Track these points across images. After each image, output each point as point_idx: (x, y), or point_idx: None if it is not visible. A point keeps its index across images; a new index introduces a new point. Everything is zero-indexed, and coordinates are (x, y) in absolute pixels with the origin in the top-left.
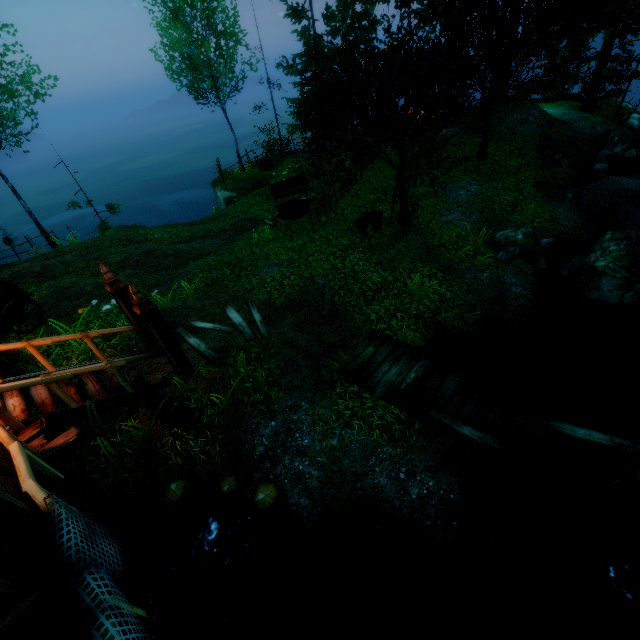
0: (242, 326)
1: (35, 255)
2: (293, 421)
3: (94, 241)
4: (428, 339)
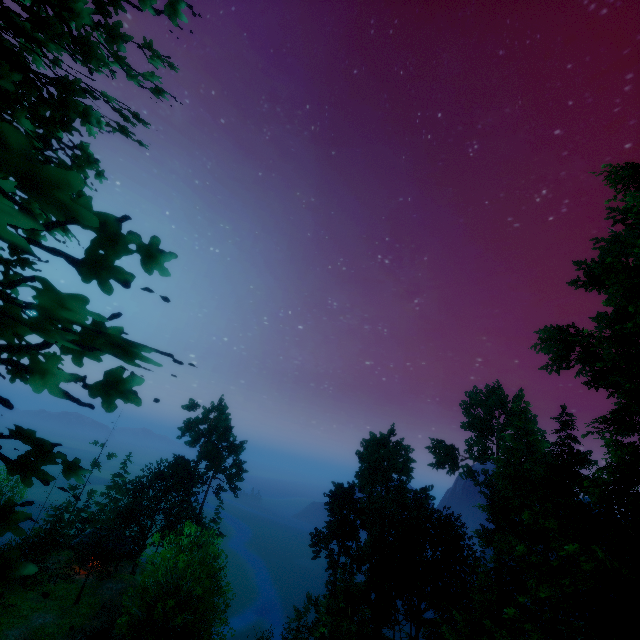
0: None
1: None
2: None
3: None
4: None
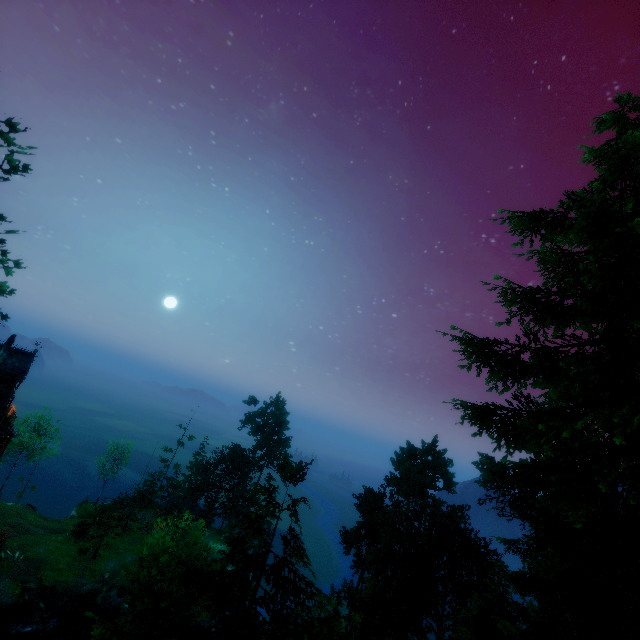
0: (16, 557)
1: None
2: (1, 581)
3: (11, 509)
4: (50, 586)
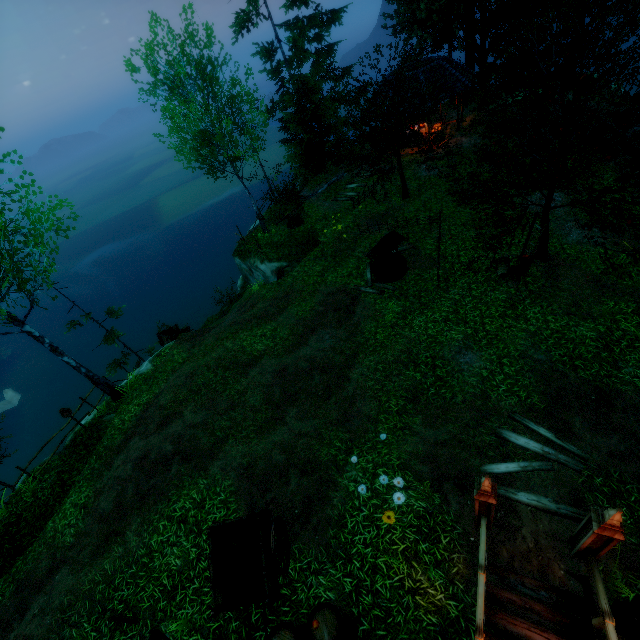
0: (550, 454)
1: (123, 421)
2: None
3: (189, 378)
4: None
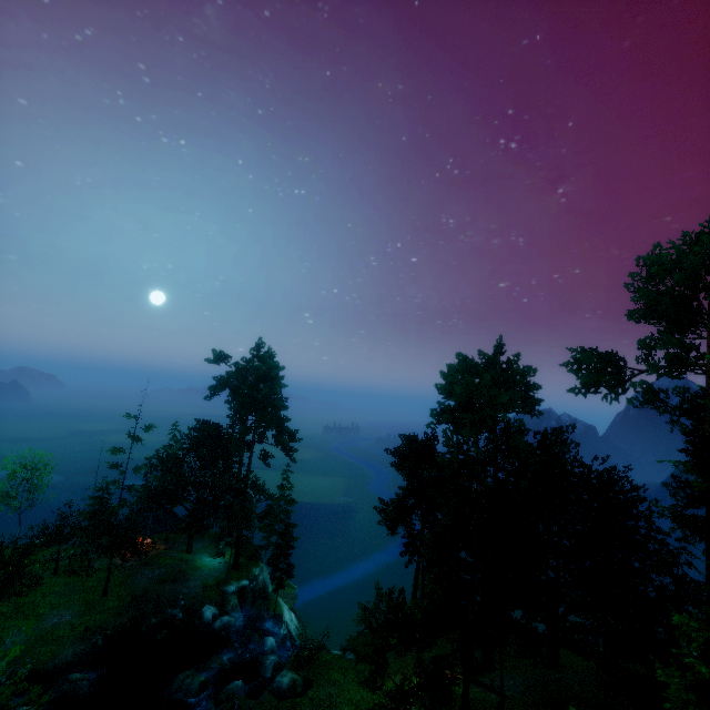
0: None
1: None
2: None
3: None
4: None
